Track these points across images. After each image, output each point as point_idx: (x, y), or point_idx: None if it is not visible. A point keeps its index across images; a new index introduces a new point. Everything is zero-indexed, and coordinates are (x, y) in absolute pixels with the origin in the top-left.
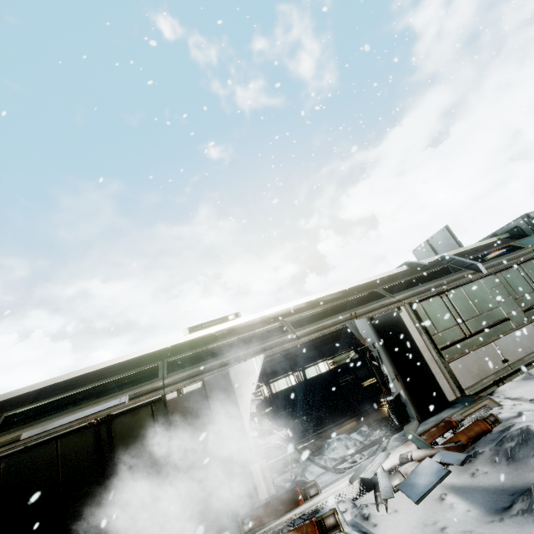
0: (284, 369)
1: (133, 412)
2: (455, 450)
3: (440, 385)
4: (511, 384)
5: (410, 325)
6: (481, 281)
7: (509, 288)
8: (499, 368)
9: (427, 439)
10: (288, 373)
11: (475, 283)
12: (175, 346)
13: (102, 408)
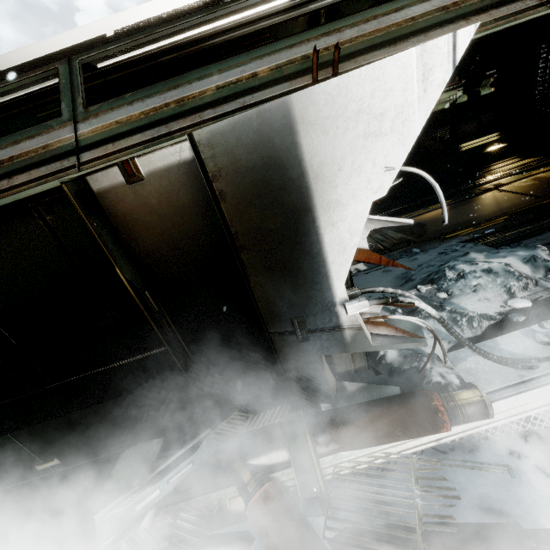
0: None
1: None
2: None
3: None
4: None
5: None
6: None
7: None
8: None
9: None
10: None
11: None
12: (124, 32)
13: None
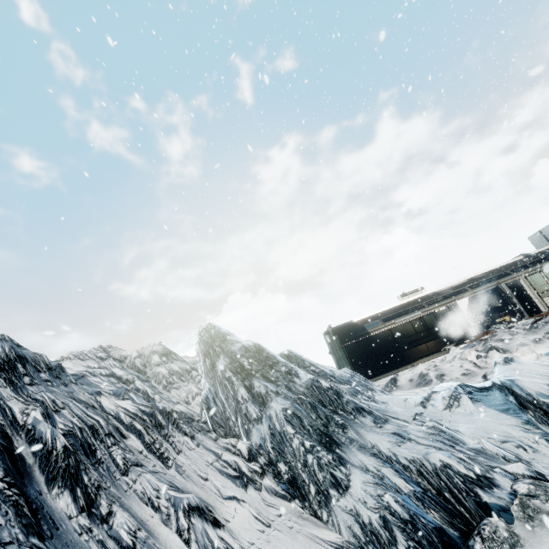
0: None
1: (428, 315)
2: (539, 317)
3: (539, 307)
4: None
5: (524, 285)
6: None
7: None
8: None
9: (531, 319)
10: None
11: None
12: (413, 300)
13: (414, 315)
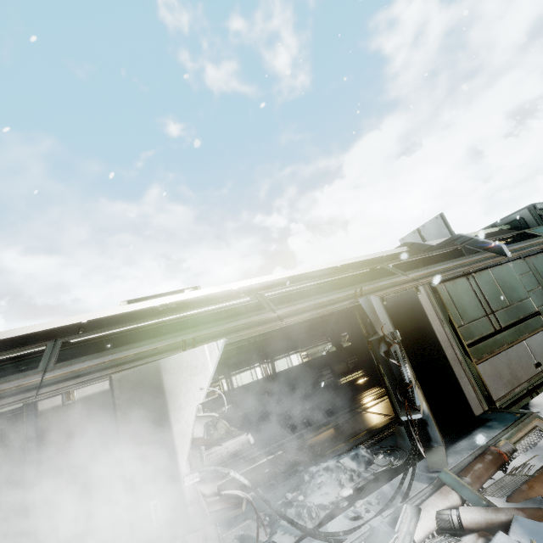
0: (250, 359)
1: None
2: None
3: (466, 394)
4: None
5: (430, 312)
6: (510, 265)
7: (538, 276)
8: (532, 374)
9: (473, 483)
10: (254, 365)
11: (503, 266)
12: (94, 321)
13: None
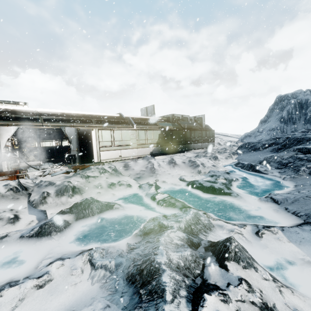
0: (51, 138)
1: None
2: (74, 169)
3: (94, 157)
4: (117, 162)
5: (94, 136)
6: (130, 131)
7: (138, 136)
8: (117, 157)
9: (73, 167)
10: (52, 140)
11: (127, 130)
12: None
13: None
